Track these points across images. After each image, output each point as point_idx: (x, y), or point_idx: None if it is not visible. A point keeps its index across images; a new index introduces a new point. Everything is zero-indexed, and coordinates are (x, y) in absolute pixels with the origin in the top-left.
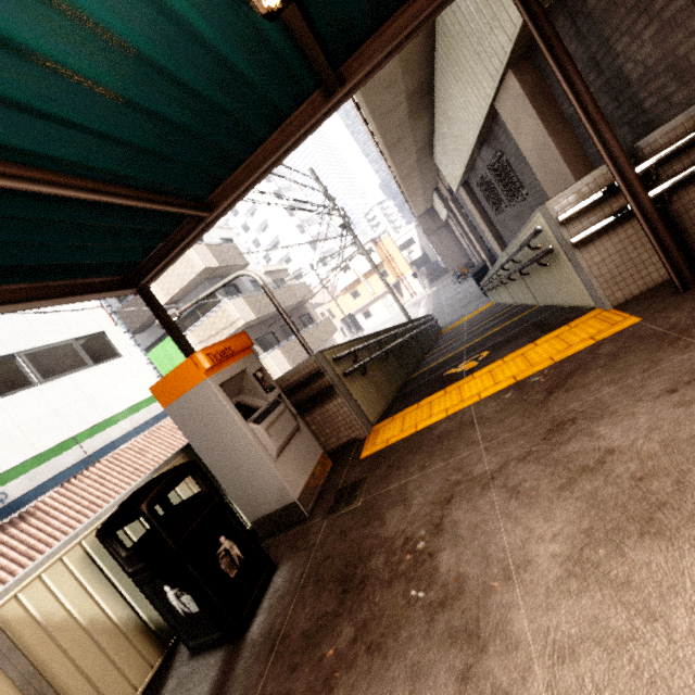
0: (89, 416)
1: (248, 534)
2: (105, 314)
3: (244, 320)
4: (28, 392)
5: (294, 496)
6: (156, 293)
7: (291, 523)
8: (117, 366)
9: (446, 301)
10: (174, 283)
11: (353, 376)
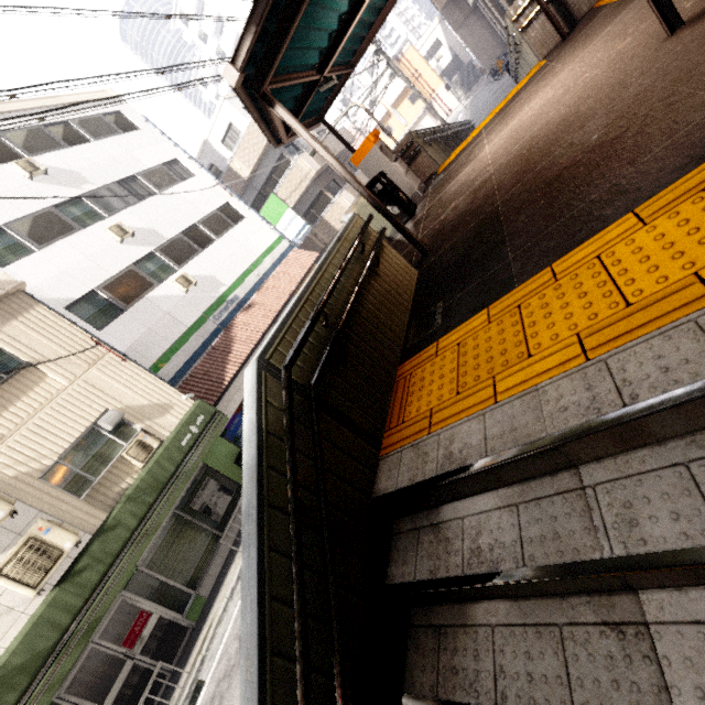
0: (249, 256)
1: (405, 195)
2: (222, 190)
3: (315, 170)
4: (215, 245)
5: (415, 189)
6: (240, 168)
7: (416, 202)
8: (247, 224)
9: (483, 105)
10: (252, 154)
11: (425, 146)
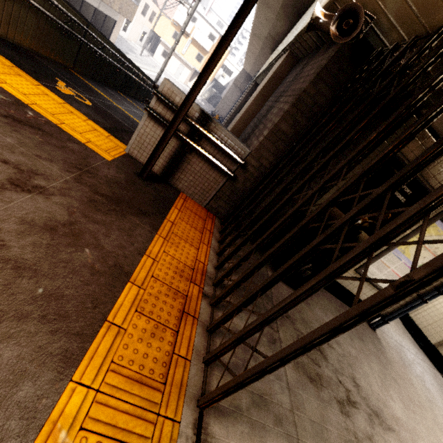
0: None
1: None
2: None
3: None
4: None
5: None
6: None
7: None
8: None
9: None
10: None
11: None
